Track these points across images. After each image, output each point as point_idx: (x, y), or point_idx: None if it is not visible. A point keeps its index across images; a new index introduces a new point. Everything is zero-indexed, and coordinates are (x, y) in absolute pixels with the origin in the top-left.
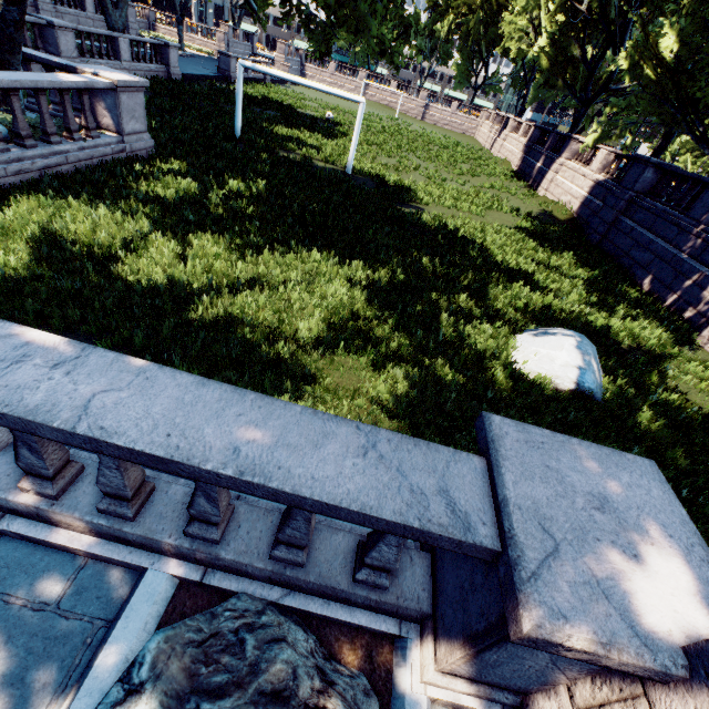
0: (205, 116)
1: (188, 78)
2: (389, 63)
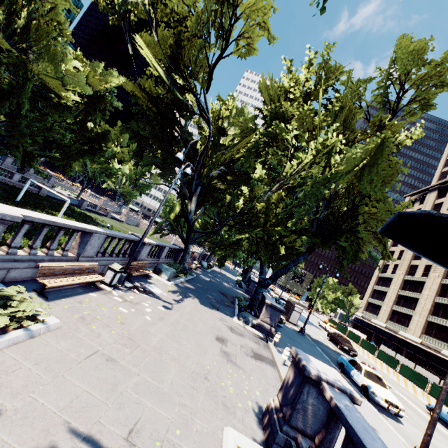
0: (15, 195)
1: (52, 198)
2: (42, 176)
